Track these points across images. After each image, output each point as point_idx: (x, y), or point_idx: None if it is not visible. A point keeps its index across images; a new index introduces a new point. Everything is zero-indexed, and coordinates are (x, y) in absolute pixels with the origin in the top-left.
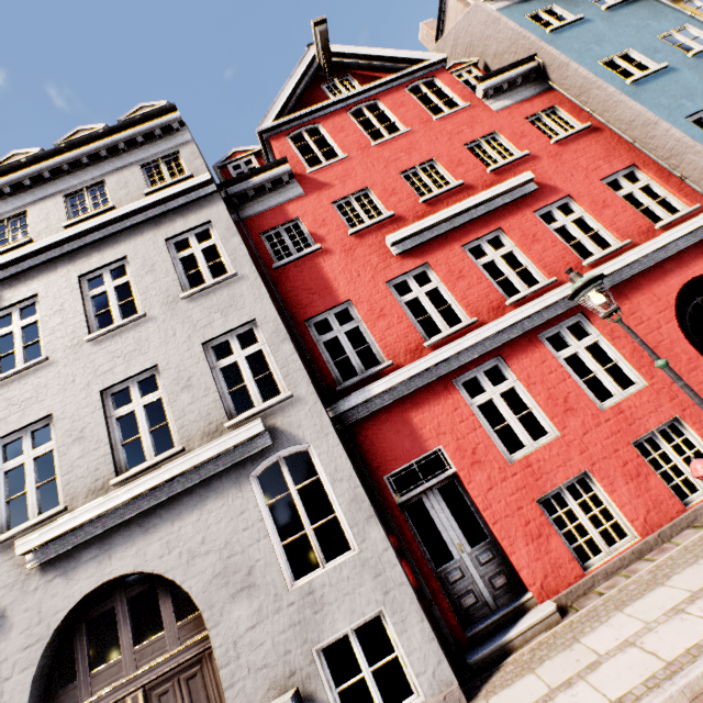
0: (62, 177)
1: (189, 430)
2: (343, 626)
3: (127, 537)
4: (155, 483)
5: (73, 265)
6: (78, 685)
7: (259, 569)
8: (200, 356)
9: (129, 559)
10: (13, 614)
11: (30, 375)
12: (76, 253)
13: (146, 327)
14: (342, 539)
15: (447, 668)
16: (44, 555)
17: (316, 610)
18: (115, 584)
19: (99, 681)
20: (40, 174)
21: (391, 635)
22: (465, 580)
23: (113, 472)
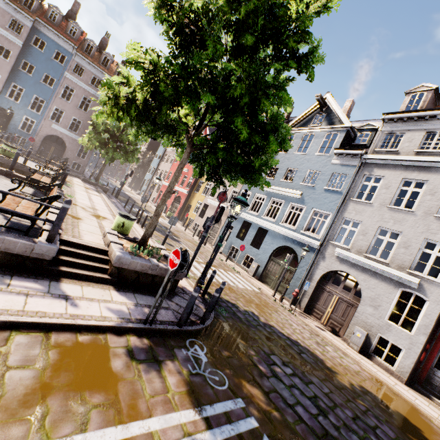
0: (432, 120)
1: (394, 260)
2: (390, 339)
3: (357, 269)
4: (374, 266)
5: (404, 171)
6: (328, 283)
7: (381, 308)
8: (419, 242)
9: (354, 273)
10: (326, 259)
11: (364, 205)
12: (409, 166)
13: (410, 216)
14: (413, 324)
15: (406, 375)
16: (339, 255)
17: (387, 329)
18: (347, 274)
19: (332, 286)
20: (424, 116)
21: (400, 355)
22: (439, 379)
23: (365, 251)
